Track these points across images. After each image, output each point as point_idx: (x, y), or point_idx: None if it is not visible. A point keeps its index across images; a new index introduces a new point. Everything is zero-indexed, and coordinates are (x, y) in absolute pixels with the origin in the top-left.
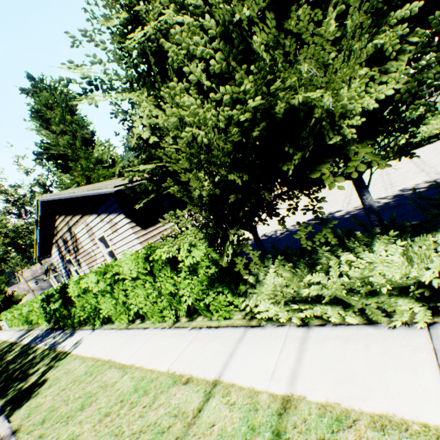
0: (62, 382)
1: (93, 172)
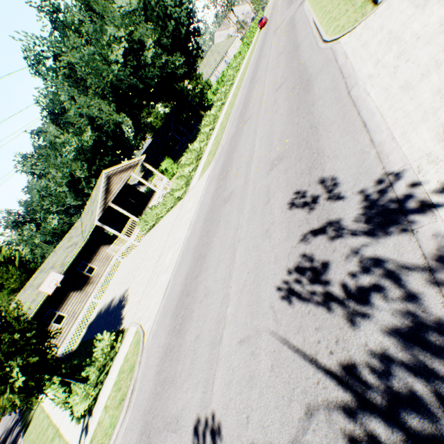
0: (35, 419)
1: (2, 278)
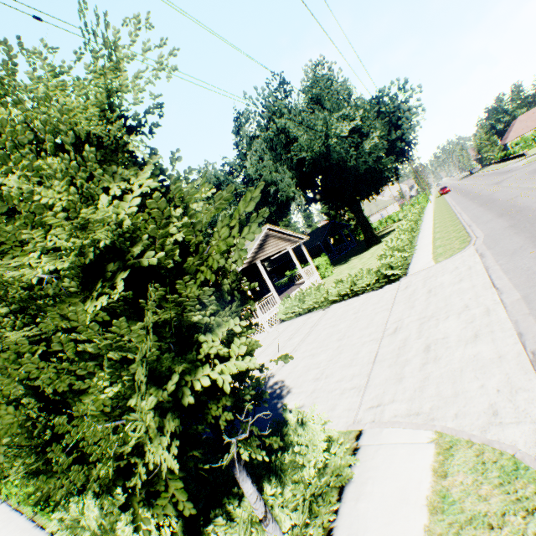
0: None
1: None
